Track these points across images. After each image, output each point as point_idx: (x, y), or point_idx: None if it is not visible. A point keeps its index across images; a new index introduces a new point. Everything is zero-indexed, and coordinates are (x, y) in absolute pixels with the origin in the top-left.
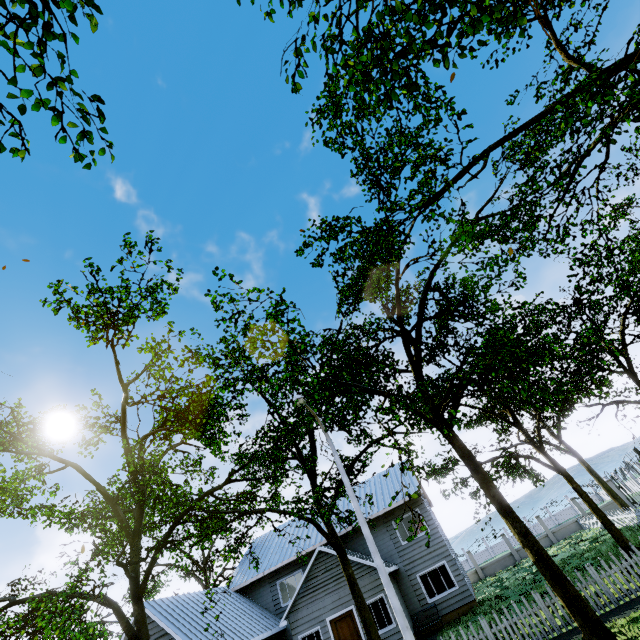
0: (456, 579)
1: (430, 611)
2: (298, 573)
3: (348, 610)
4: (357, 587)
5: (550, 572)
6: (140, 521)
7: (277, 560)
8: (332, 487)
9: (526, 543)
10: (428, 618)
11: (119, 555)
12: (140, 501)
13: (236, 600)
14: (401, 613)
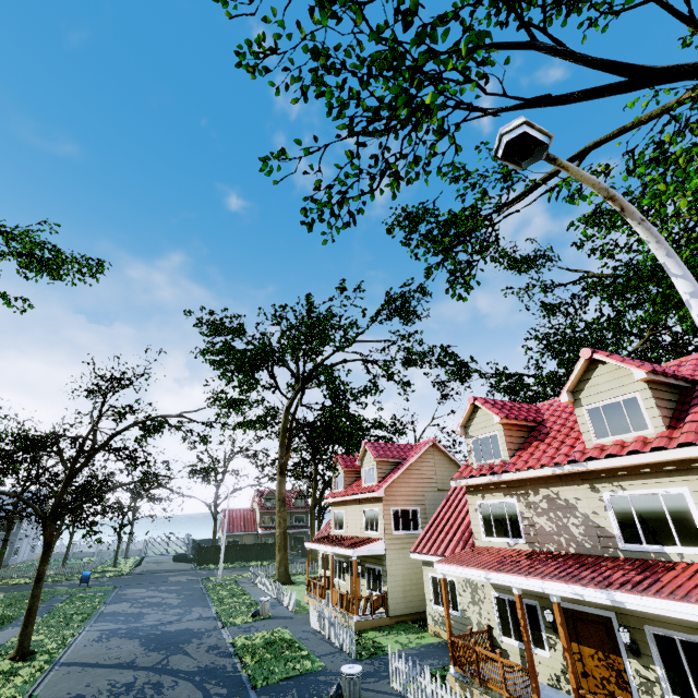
0: (7, 555)
1: None
2: None
3: None
4: None
5: None
6: None
7: None
8: None
9: None
10: None
11: None
12: None
13: None
14: None
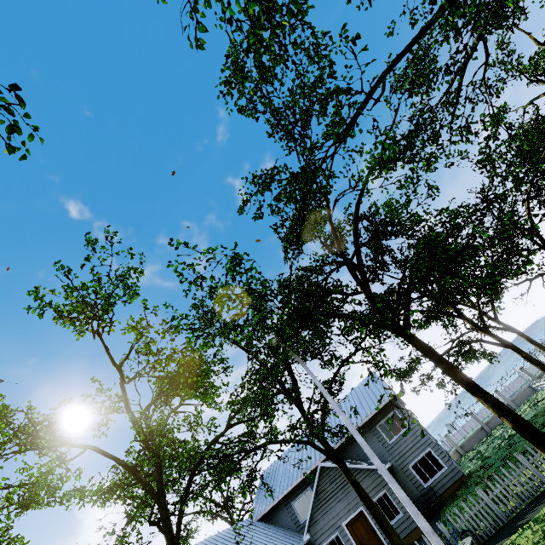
0: (443, 461)
1: (428, 494)
2: (307, 491)
3: (359, 511)
4: (362, 490)
5: (529, 433)
6: (161, 481)
7: (287, 484)
8: (318, 409)
9: (501, 413)
10: (428, 501)
11: (150, 516)
12: (157, 464)
13: (261, 528)
14: (409, 502)
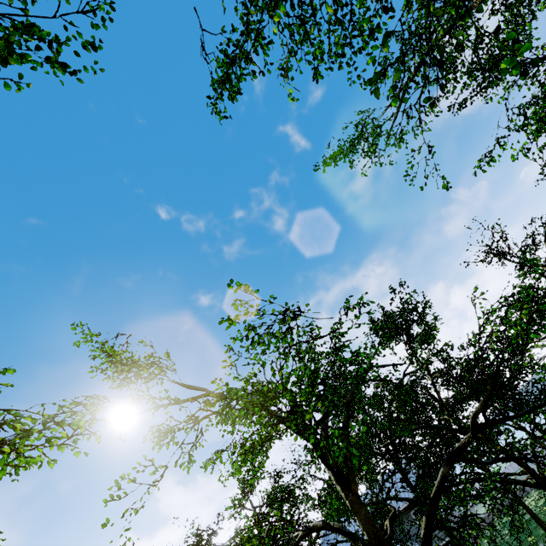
0: None
1: None
2: None
3: None
4: None
5: None
6: None
7: None
8: None
9: None
10: None
11: None
12: None
13: None
14: None
